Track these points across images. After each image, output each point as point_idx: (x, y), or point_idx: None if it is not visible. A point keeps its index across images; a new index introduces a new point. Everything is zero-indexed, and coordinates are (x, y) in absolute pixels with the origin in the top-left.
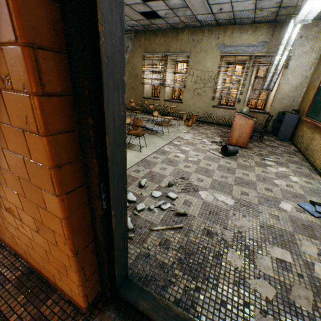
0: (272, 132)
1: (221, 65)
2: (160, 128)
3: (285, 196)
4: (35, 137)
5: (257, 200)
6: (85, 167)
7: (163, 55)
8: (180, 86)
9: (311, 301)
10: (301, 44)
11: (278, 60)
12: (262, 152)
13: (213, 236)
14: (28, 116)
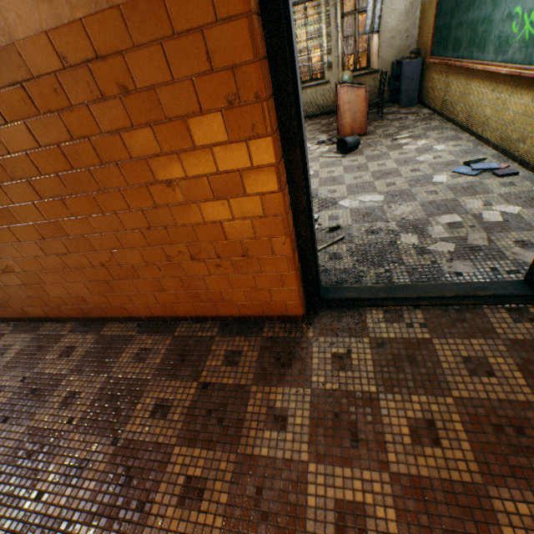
0: (390, 99)
1: None
2: None
3: (435, 169)
4: (262, 140)
5: (407, 185)
6: (286, 164)
7: None
8: None
9: (485, 238)
10: None
11: None
12: (388, 132)
13: (379, 233)
14: (256, 123)
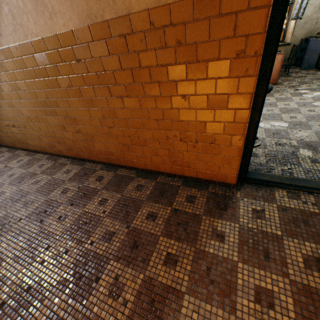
0: (294, 63)
1: None
2: None
3: None
4: (249, 78)
5: (305, 119)
6: (254, 94)
7: None
8: None
9: None
10: None
11: None
12: (292, 84)
13: (284, 145)
14: (249, 68)
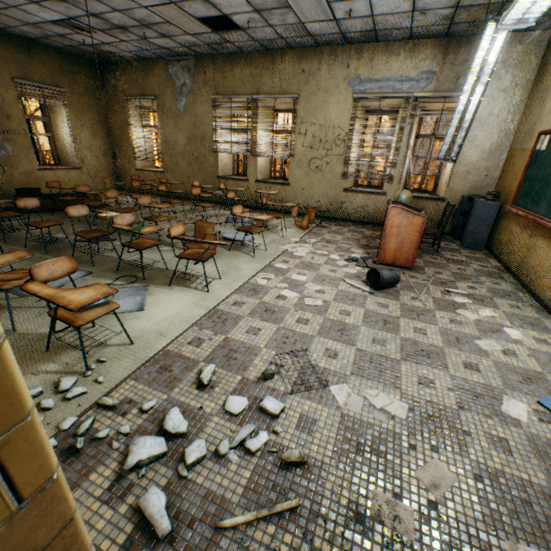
0: (451, 232)
1: (355, 115)
2: (250, 235)
3: (507, 380)
4: None
5: (453, 398)
6: None
7: (249, 99)
8: (284, 155)
9: None
10: (495, 75)
11: (464, 103)
12: (441, 275)
13: (374, 530)
14: None
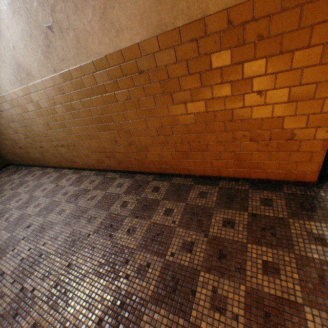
0: None
1: None
2: None
3: None
4: None
5: None
6: None
7: None
8: None
9: None
10: None
11: None
12: None
13: None
14: None
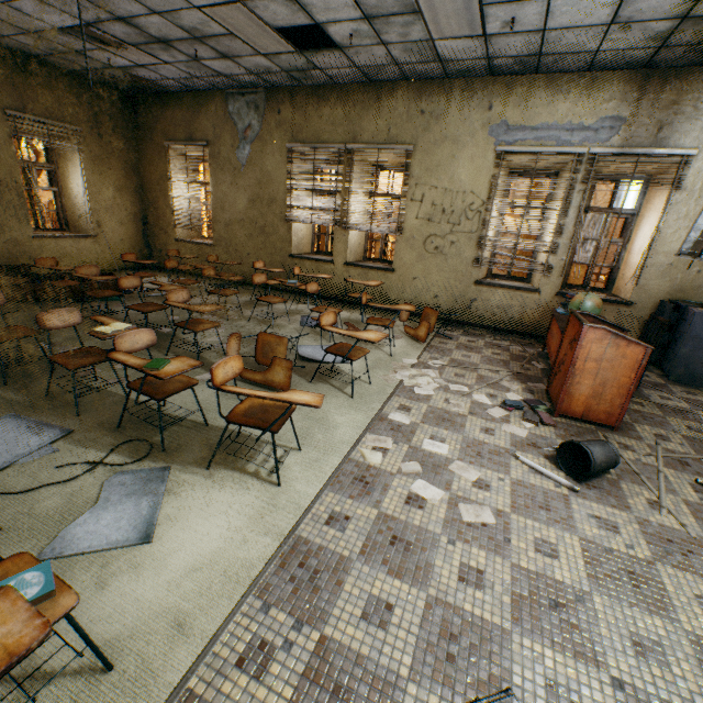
0: None
1: (498, 177)
2: None
3: None
4: None
5: None
6: None
7: (341, 149)
8: (389, 229)
9: None
10: None
11: None
12: (670, 443)
13: None
14: None
